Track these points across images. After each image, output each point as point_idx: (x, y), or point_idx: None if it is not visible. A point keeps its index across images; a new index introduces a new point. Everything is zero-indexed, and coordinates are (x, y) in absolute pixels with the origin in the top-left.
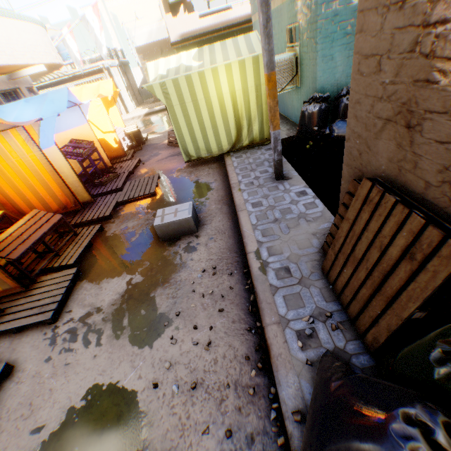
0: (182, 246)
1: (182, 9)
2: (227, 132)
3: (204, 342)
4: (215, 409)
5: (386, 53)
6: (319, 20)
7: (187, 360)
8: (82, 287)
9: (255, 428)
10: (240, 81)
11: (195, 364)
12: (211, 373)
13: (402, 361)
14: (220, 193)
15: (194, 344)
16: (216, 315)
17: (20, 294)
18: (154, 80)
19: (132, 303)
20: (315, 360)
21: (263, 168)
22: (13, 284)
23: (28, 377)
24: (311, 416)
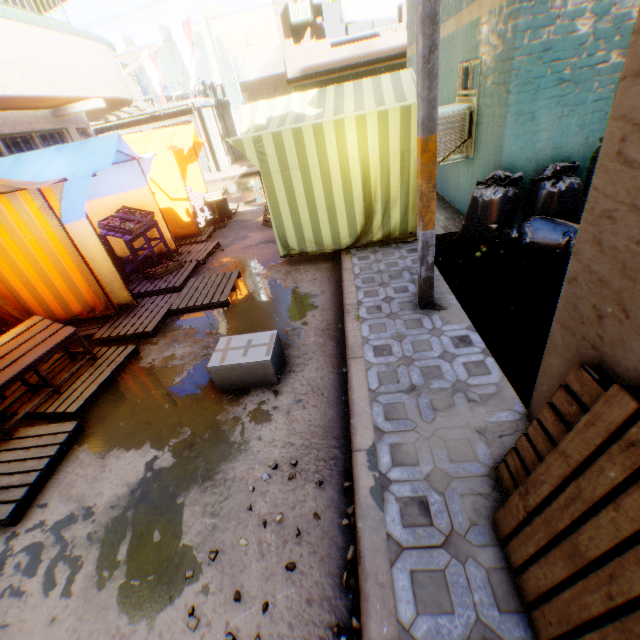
0: (248, 407)
1: (309, 34)
2: (350, 217)
3: (247, 639)
4: None
5: None
6: (517, 56)
7: None
8: (78, 458)
9: None
10: (378, 142)
11: None
12: None
13: None
14: (326, 316)
15: None
16: (280, 574)
17: None
18: (247, 132)
19: (145, 510)
20: None
21: (400, 283)
22: None
23: None
24: None
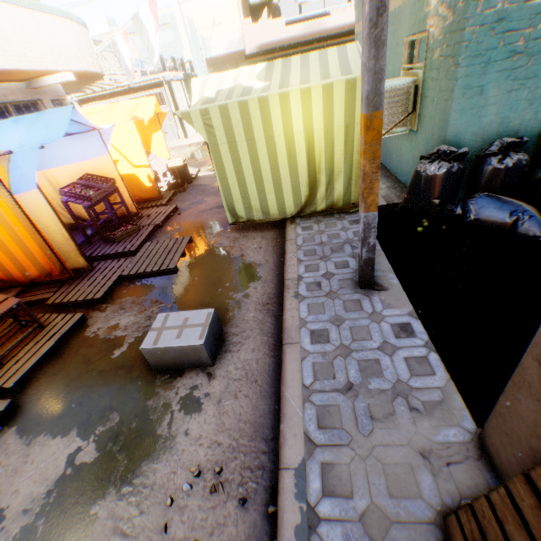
0: (180, 392)
1: (266, 13)
2: (295, 188)
3: None
4: None
5: None
6: (468, 26)
7: None
8: (5, 442)
9: None
10: (323, 116)
11: None
12: None
13: None
14: (267, 289)
15: None
16: None
17: None
18: (196, 105)
19: (56, 519)
20: None
21: (341, 258)
22: None
23: None
24: None
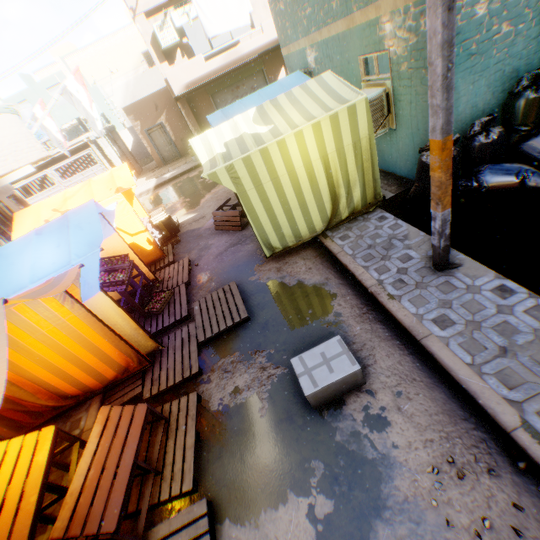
0: (357, 417)
1: (179, 53)
2: (320, 207)
3: None
4: None
5: None
6: None
7: None
8: (230, 537)
9: None
10: (333, 140)
11: None
12: None
13: None
14: (351, 301)
15: None
16: None
17: None
18: (212, 162)
19: None
20: None
21: (399, 253)
22: None
23: None
24: None
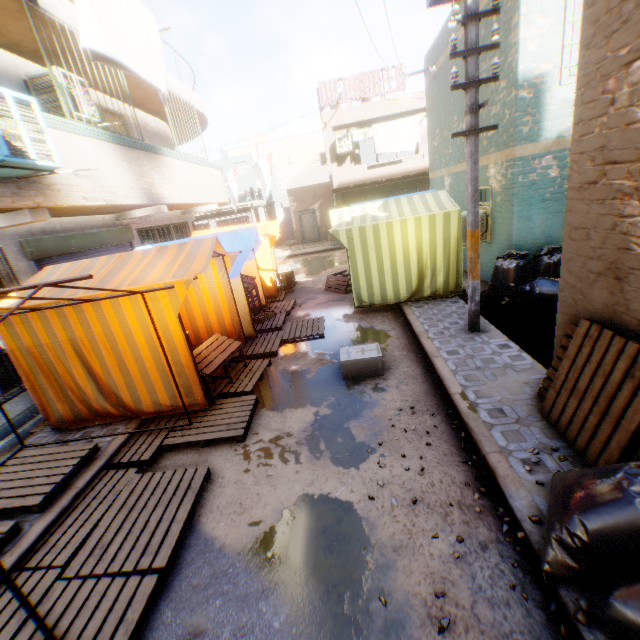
0: (369, 386)
1: (349, 159)
2: (408, 280)
3: (416, 469)
4: (442, 520)
5: (592, 228)
6: (515, 187)
7: (401, 481)
8: (263, 414)
9: (487, 537)
10: (428, 233)
11: (411, 485)
12: (430, 494)
13: (632, 458)
14: (402, 341)
15: (406, 470)
16: (424, 448)
17: (200, 413)
18: (339, 226)
19: (325, 431)
20: (545, 482)
21: (452, 320)
22: (198, 400)
23: (229, 483)
24: (552, 499)
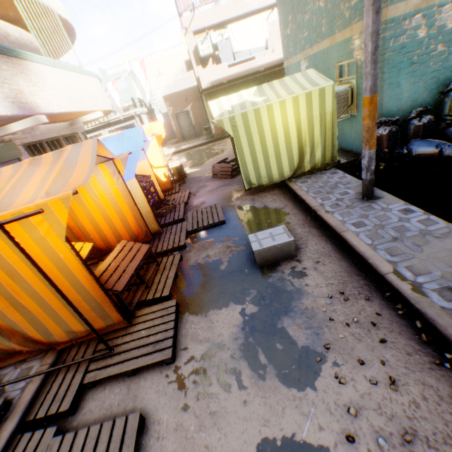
0: (286, 271)
1: (211, 61)
2: (290, 159)
3: (384, 380)
4: None
5: None
6: (386, 53)
7: (375, 403)
8: (187, 320)
9: None
10: (306, 111)
11: (389, 409)
12: (420, 420)
13: None
14: (299, 217)
15: (373, 383)
16: (379, 346)
17: (120, 331)
18: (221, 115)
19: (260, 336)
20: None
21: (340, 190)
22: (116, 319)
23: (168, 430)
24: None
